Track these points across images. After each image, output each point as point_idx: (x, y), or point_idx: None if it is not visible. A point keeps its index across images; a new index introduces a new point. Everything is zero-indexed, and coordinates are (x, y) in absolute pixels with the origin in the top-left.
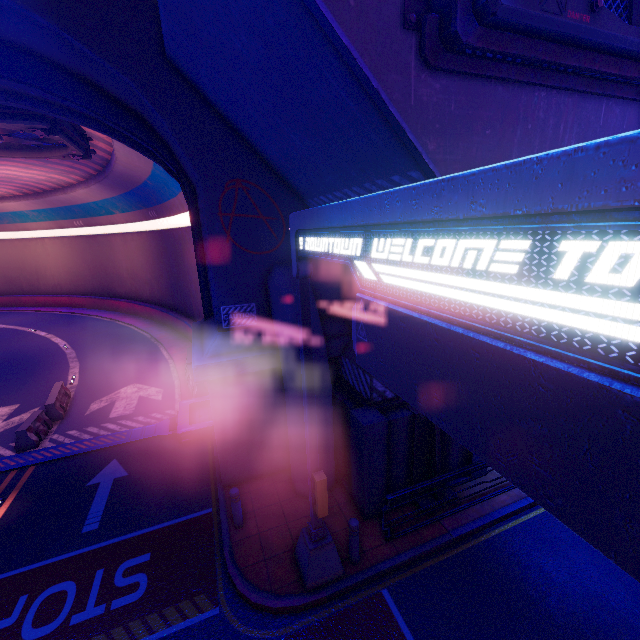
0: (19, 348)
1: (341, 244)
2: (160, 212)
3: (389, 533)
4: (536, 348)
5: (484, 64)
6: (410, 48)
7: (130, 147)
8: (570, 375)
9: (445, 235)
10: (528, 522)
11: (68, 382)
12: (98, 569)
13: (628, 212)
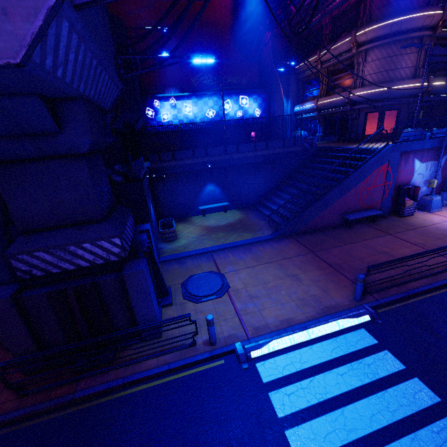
0: None
1: None
2: None
3: (18, 391)
4: None
5: None
6: None
7: None
8: None
9: None
10: (156, 387)
11: None
12: None
13: None
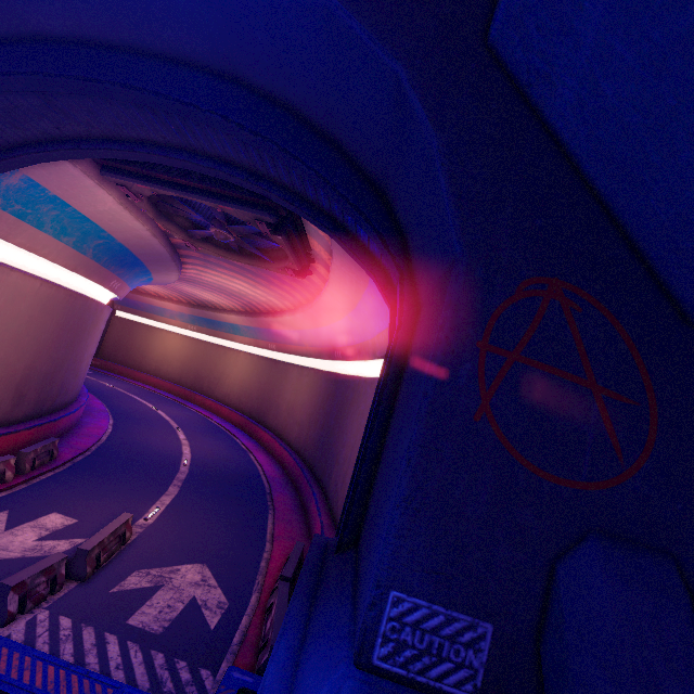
0: (151, 443)
1: None
2: (346, 354)
3: None
4: None
5: None
6: None
7: (348, 251)
8: None
9: None
10: None
11: (146, 514)
12: None
13: None
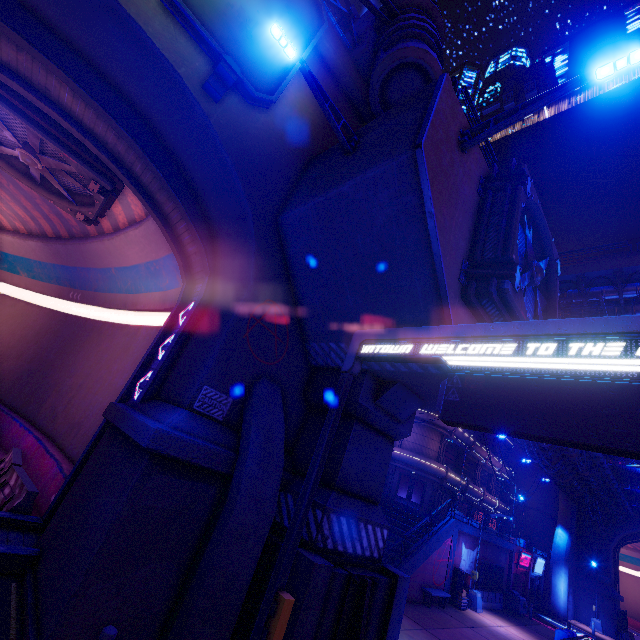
0: None
1: (430, 348)
2: (90, 298)
3: None
4: (602, 380)
5: (484, 313)
6: (458, 288)
7: (168, 240)
8: (624, 384)
9: (537, 342)
10: None
11: None
12: None
13: (630, 334)
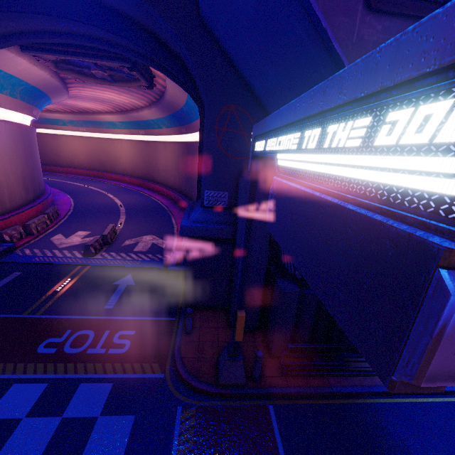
0: (98, 201)
1: (274, 143)
2: (188, 129)
3: (285, 371)
4: (355, 201)
5: (424, 7)
6: None
7: (173, 81)
8: (366, 217)
9: (324, 124)
10: (402, 404)
11: (117, 225)
12: (107, 330)
13: (424, 80)
